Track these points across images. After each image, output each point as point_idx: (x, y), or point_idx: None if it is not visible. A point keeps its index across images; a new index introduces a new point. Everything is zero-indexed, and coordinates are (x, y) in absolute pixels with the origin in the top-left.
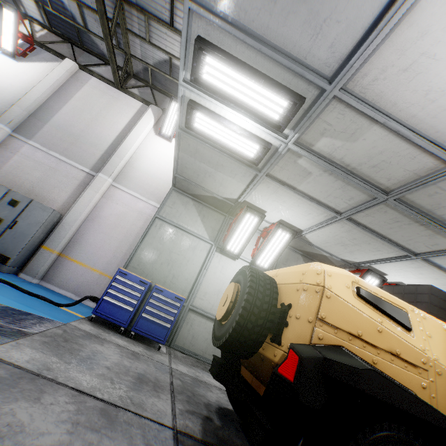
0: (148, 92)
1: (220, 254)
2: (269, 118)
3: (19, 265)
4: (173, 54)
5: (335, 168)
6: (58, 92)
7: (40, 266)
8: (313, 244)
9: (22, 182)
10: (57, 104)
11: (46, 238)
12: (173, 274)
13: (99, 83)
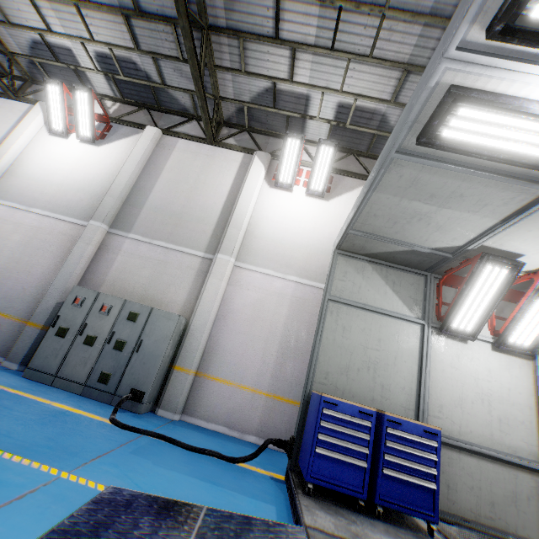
0: (246, 138)
1: (439, 338)
2: None
3: (153, 399)
4: (278, 76)
5: None
6: (146, 168)
7: (178, 395)
8: None
9: (132, 287)
10: (149, 183)
11: (174, 354)
12: (380, 384)
13: (188, 145)
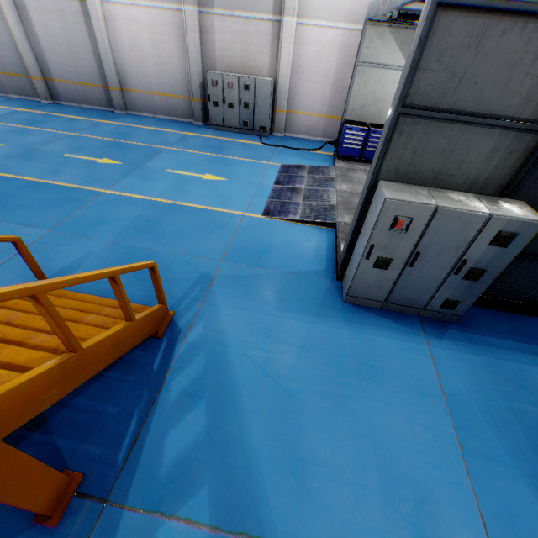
0: None
1: None
2: None
3: (269, 129)
4: None
5: None
6: None
7: (281, 125)
8: None
9: (234, 61)
10: None
11: (273, 103)
12: (379, 111)
13: None
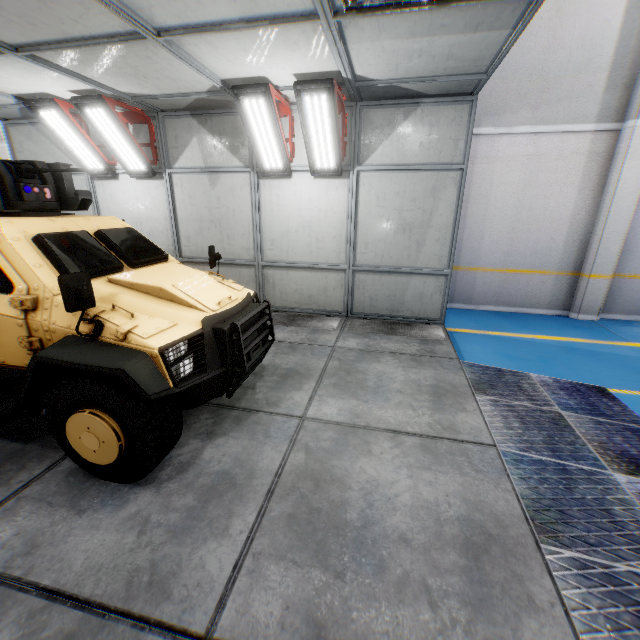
0: None
1: (100, 181)
2: None
3: None
4: None
5: None
6: None
7: None
8: (157, 95)
9: None
10: None
11: None
12: None
13: None
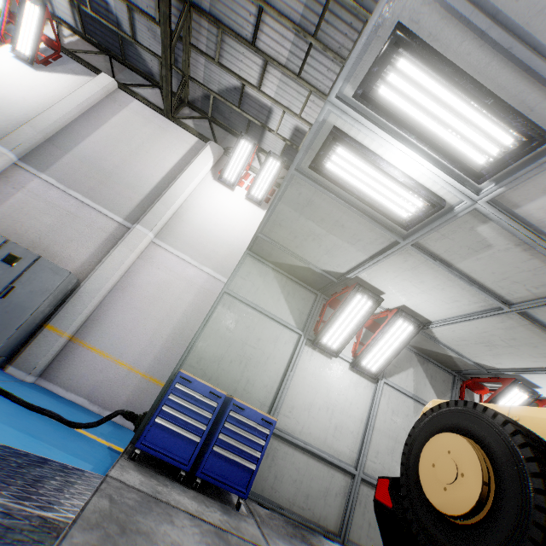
0: (206, 125)
1: (311, 349)
2: (467, 162)
3: (7, 354)
4: (248, 80)
5: (542, 241)
6: (87, 114)
7: (41, 356)
8: (439, 341)
9: (25, 231)
10: (85, 129)
11: (52, 313)
12: (247, 378)
13: (143, 109)
